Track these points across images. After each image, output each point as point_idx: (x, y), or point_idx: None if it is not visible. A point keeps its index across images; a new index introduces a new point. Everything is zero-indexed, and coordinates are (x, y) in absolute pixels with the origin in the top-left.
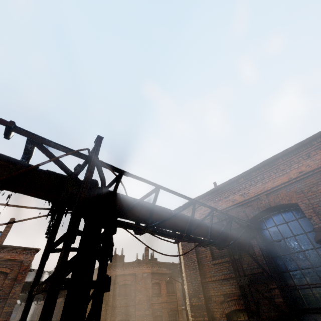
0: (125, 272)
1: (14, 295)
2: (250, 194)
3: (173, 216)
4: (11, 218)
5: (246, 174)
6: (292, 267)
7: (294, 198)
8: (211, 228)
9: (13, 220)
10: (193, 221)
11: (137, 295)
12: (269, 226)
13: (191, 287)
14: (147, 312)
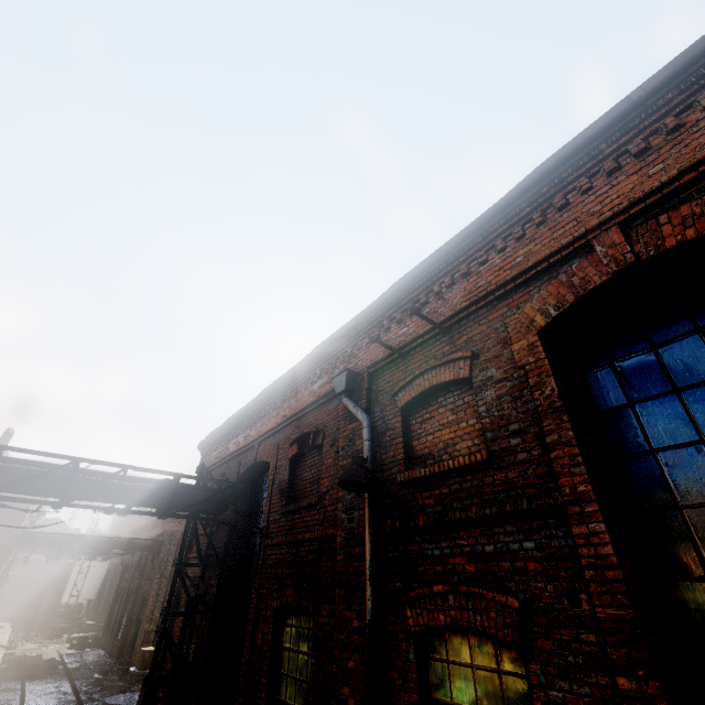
0: None
1: (3, 548)
2: (249, 438)
3: (24, 481)
4: (8, 429)
5: (255, 405)
6: (257, 551)
7: (270, 455)
8: (117, 494)
9: (11, 433)
10: (78, 485)
11: None
12: (264, 490)
13: None
14: None
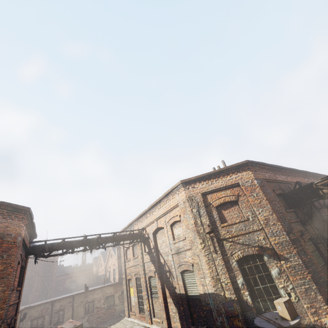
0: None
1: None
2: (288, 180)
3: None
4: None
5: (285, 169)
6: None
7: None
8: None
9: None
10: None
11: None
12: None
13: (285, 226)
14: None
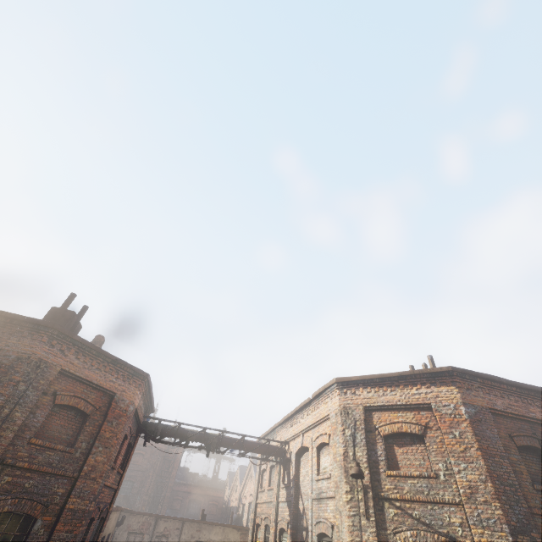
0: (94, 376)
1: None
2: None
3: None
4: None
5: None
6: None
7: None
8: None
9: None
10: None
11: (95, 451)
12: None
13: (513, 515)
14: (92, 507)
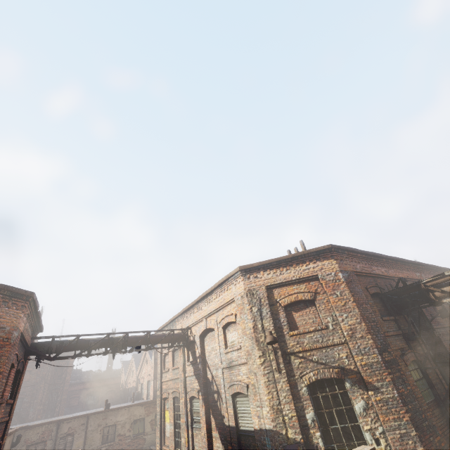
0: None
1: None
2: (390, 274)
3: None
4: None
5: (386, 258)
6: None
7: None
8: None
9: None
10: None
11: None
12: None
13: (378, 341)
14: None
